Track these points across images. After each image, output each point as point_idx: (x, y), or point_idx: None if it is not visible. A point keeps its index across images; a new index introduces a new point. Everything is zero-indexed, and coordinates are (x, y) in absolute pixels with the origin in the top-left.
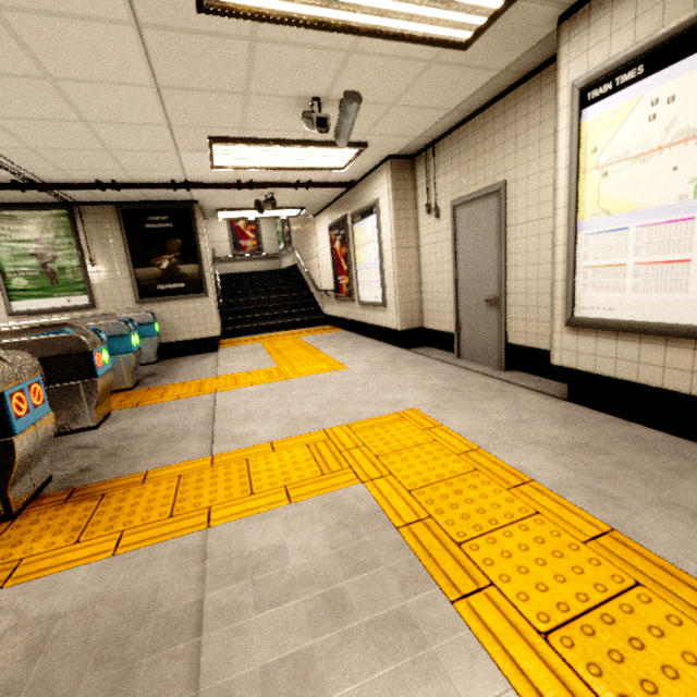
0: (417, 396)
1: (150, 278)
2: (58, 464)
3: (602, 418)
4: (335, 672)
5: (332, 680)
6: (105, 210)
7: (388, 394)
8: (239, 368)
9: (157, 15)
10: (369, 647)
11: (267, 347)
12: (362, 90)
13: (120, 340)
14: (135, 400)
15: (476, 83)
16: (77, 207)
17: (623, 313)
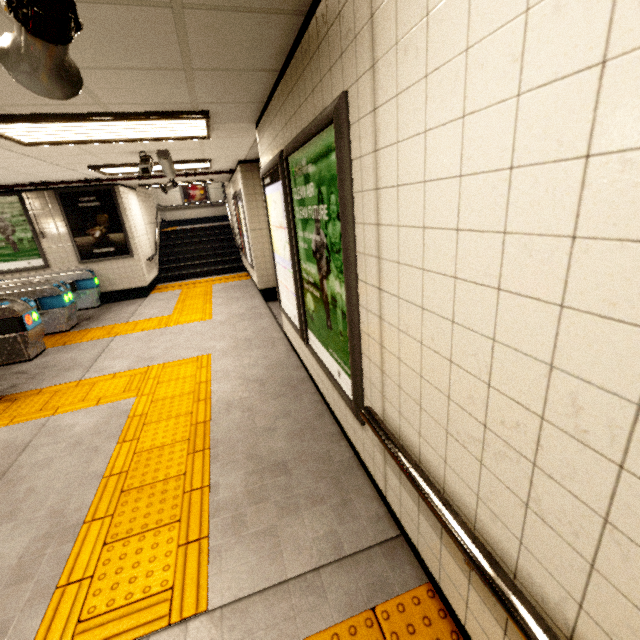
0: (223, 345)
1: (87, 244)
2: (2, 382)
3: (294, 364)
4: (58, 462)
5: (56, 464)
6: (46, 194)
7: (209, 342)
8: (146, 315)
9: (5, 144)
10: (76, 456)
11: (181, 295)
12: (170, 147)
13: (56, 299)
14: (65, 340)
15: (248, 140)
16: (25, 193)
17: (286, 309)
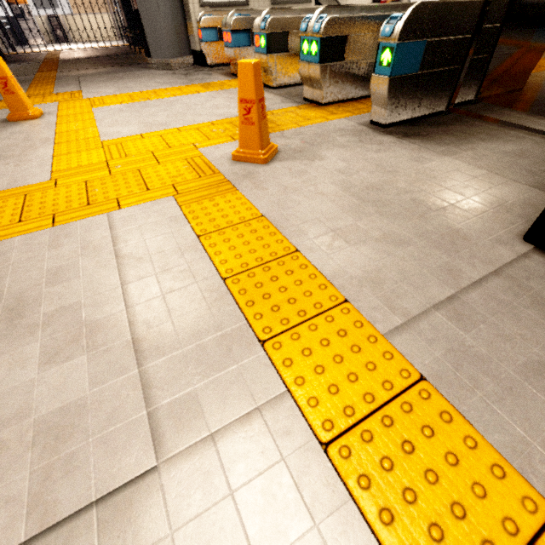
0: None
1: None
2: None
3: None
4: None
5: None
6: None
7: None
8: None
9: None
10: None
11: None
12: None
13: None
14: None
15: None
16: None
17: None
